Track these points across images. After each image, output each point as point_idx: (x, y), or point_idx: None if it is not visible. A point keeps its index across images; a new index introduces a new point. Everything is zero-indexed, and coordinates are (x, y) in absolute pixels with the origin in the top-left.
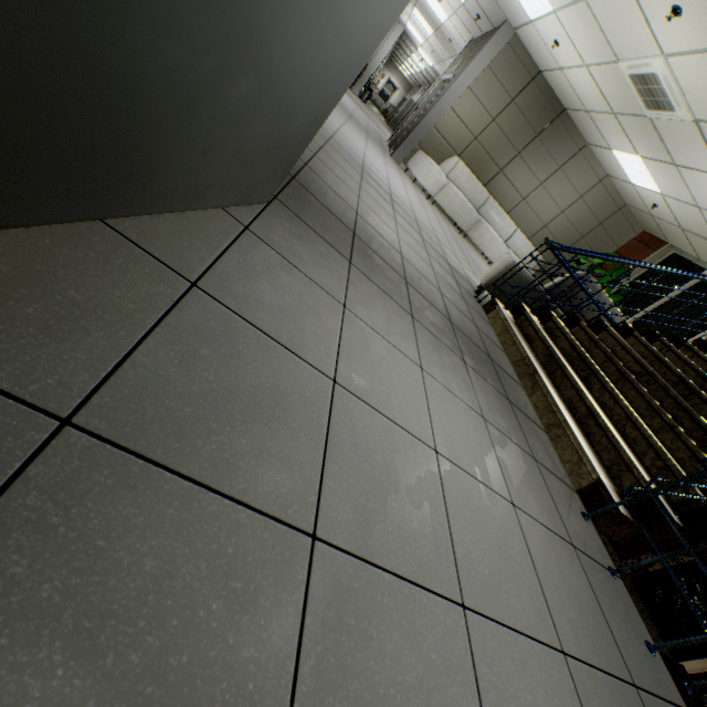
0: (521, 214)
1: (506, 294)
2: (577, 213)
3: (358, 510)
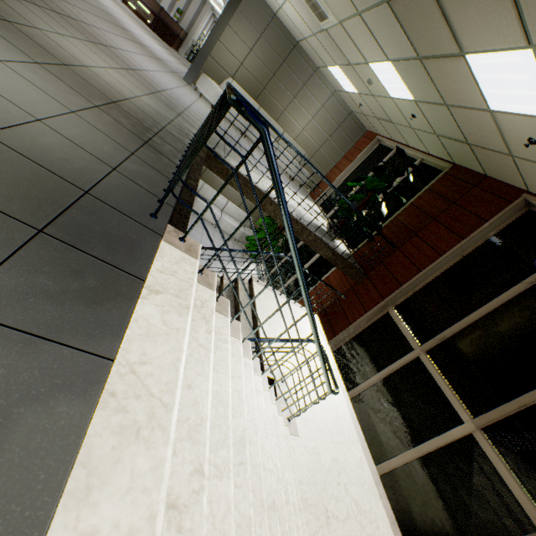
0: (229, 192)
1: None
2: None
3: None
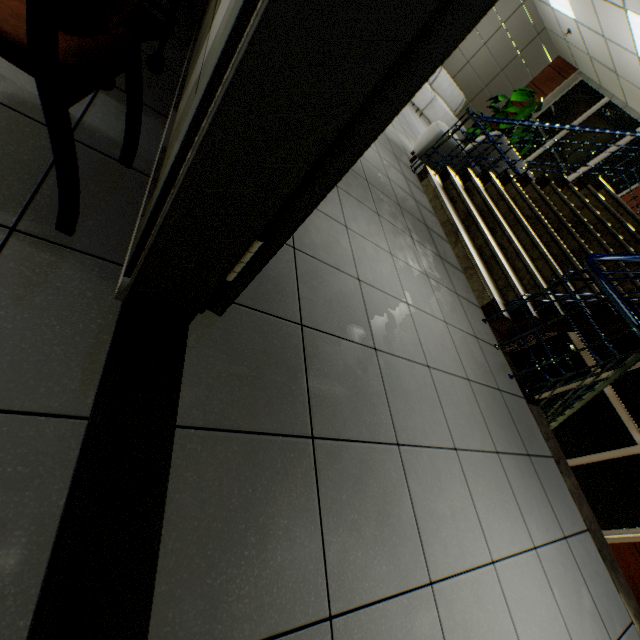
0: None
1: (435, 163)
2: (498, 44)
3: (385, 338)
